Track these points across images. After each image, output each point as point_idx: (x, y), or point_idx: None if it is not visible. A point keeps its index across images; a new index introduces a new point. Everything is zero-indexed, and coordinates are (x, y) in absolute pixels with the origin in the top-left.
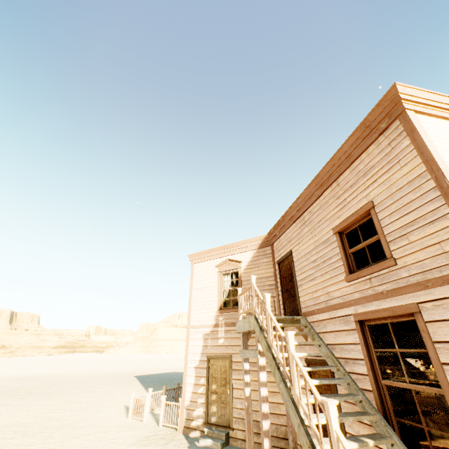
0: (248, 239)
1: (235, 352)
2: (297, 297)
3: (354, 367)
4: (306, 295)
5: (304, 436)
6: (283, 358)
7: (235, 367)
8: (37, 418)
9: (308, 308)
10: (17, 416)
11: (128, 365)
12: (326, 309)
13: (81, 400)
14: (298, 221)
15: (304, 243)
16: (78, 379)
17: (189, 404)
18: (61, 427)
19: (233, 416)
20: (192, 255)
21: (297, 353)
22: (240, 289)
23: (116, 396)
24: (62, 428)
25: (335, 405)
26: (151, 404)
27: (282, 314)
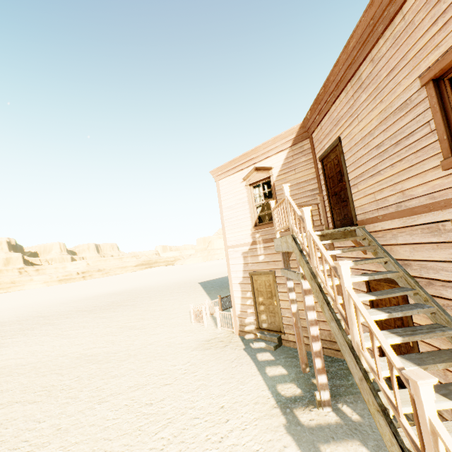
0: (276, 136)
1: (277, 267)
2: (350, 202)
3: (444, 291)
4: (365, 198)
5: (369, 394)
6: (333, 293)
7: (279, 282)
8: (123, 328)
9: (367, 214)
10: (109, 327)
11: (193, 273)
12: (398, 214)
13: (156, 309)
14: (349, 86)
15: (360, 121)
16: (154, 290)
17: (239, 314)
18: (140, 335)
19: (283, 323)
20: (214, 170)
21: (354, 278)
22: (273, 202)
23: (183, 303)
24: (140, 336)
25: (431, 385)
26: (211, 308)
27: (329, 223)
